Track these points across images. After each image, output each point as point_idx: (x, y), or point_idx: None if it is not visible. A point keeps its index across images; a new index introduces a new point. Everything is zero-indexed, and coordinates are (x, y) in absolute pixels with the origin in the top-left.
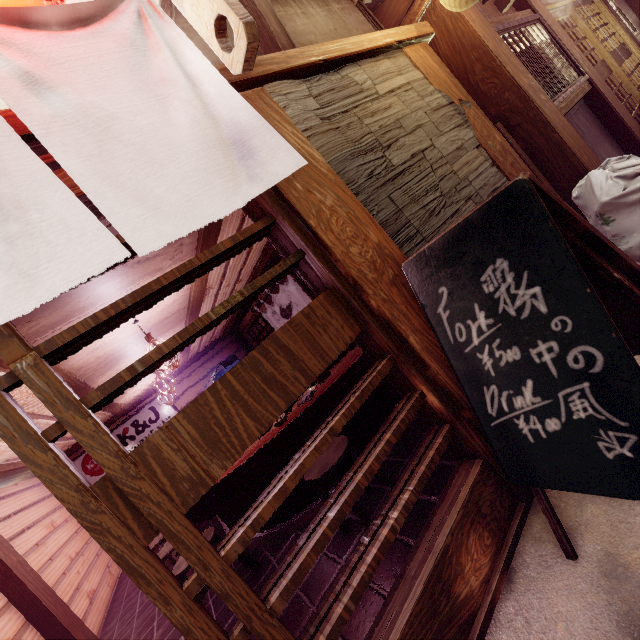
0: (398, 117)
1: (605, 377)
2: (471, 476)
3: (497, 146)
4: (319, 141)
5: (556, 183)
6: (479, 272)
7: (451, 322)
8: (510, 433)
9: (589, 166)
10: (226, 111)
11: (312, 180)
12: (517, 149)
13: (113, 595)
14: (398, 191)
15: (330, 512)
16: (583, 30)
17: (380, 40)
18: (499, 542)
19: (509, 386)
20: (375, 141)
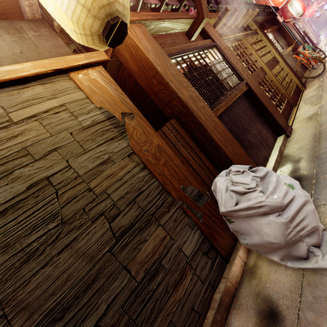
0: (25, 145)
1: None
2: None
3: (153, 149)
4: None
5: (213, 162)
6: None
7: None
8: None
9: (231, 155)
10: None
11: None
12: (185, 138)
13: None
14: None
15: None
16: (250, 50)
17: (26, 70)
18: None
19: None
20: None
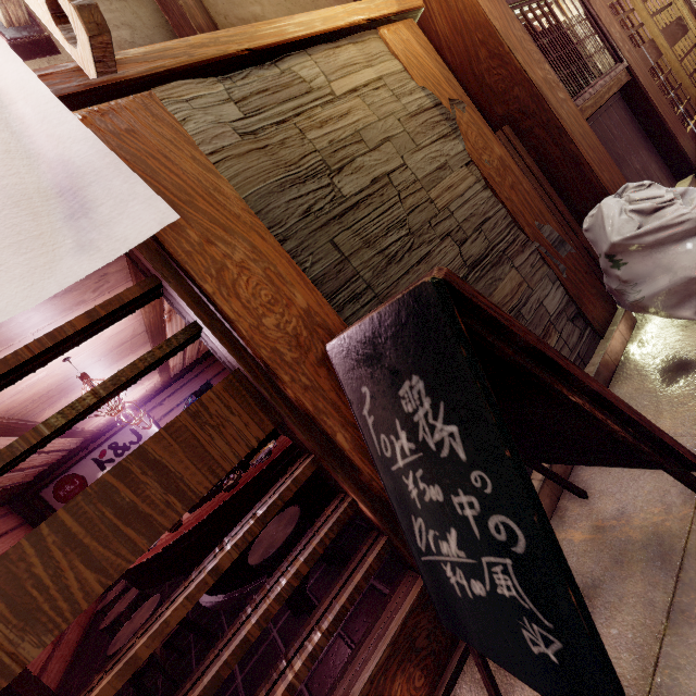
0: (358, 127)
1: (528, 563)
2: (409, 600)
3: (495, 162)
4: (232, 168)
5: (571, 204)
6: (397, 384)
7: (376, 430)
8: (439, 576)
9: (610, 186)
10: (49, 143)
11: (216, 225)
12: (527, 160)
13: (84, 635)
14: (345, 233)
15: (206, 675)
16: None
17: (341, 18)
18: (434, 681)
19: (435, 526)
20: (320, 163)
